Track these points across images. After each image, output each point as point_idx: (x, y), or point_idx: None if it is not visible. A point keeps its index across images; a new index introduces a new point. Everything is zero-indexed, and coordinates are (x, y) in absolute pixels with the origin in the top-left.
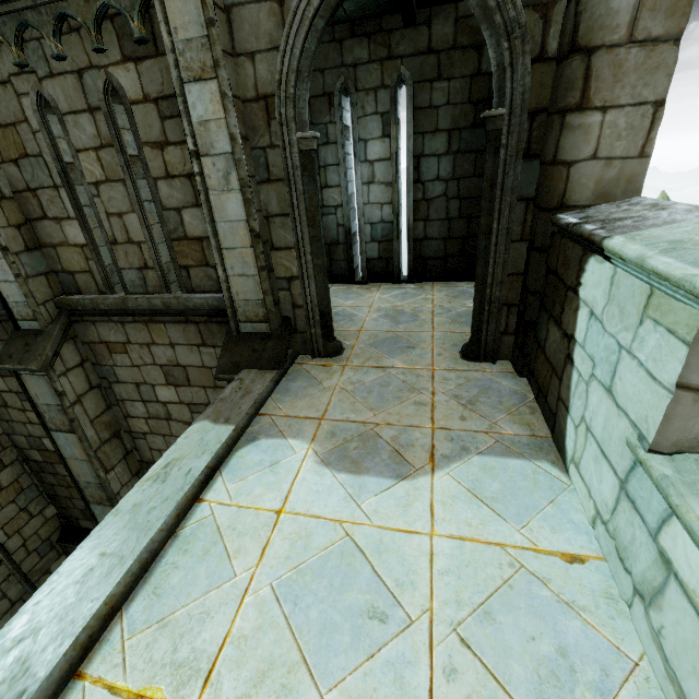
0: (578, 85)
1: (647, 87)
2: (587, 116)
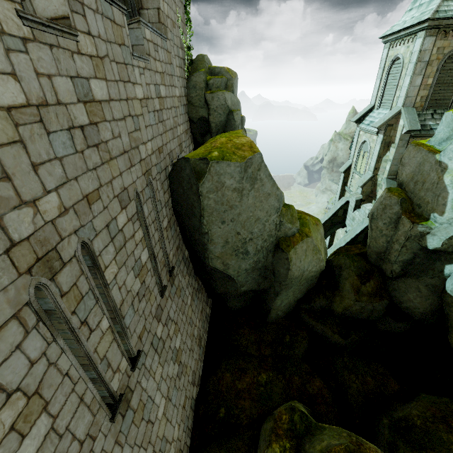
0: (140, 3)
1: (154, 4)
2: (144, 11)
